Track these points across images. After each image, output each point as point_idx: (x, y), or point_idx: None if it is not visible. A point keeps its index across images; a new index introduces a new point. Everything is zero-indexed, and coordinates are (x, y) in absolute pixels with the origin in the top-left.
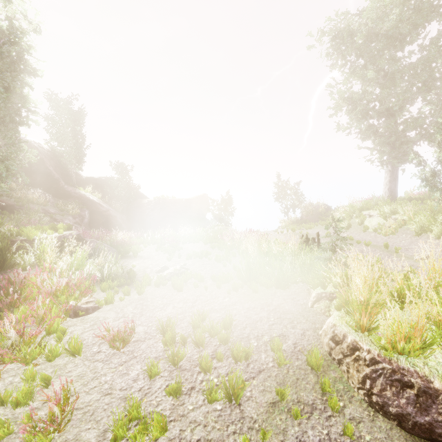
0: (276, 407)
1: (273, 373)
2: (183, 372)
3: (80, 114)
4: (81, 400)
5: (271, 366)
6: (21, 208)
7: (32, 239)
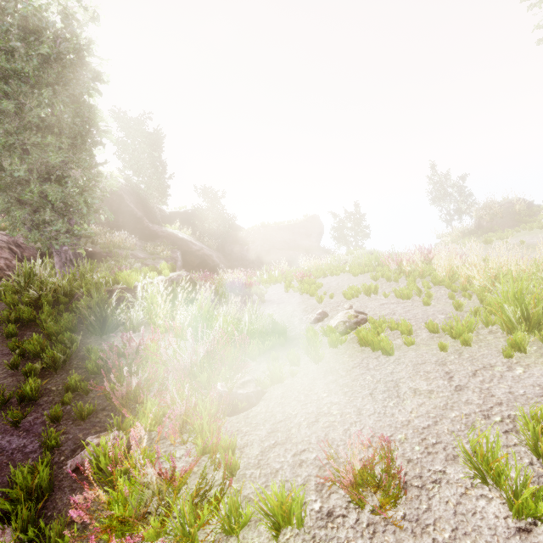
0: None
1: None
2: None
3: (154, 133)
4: None
5: None
6: (109, 255)
7: (133, 286)
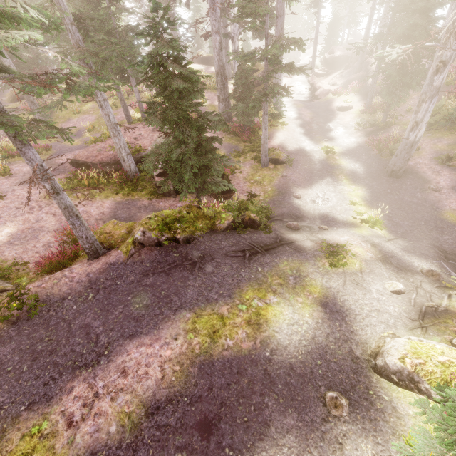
0: None
1: None
2: None
3: None
4: None
5: None
6: None
7: None
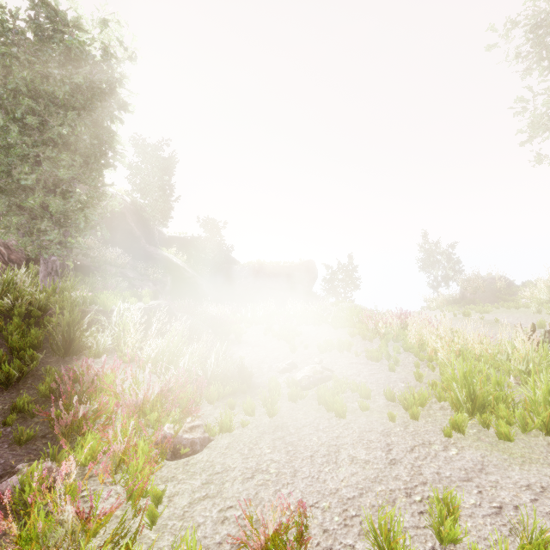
0: None
1: None
2: None
3: (169, 161)
4: None
5: None
6: (97, 270)
7: (110, 309)
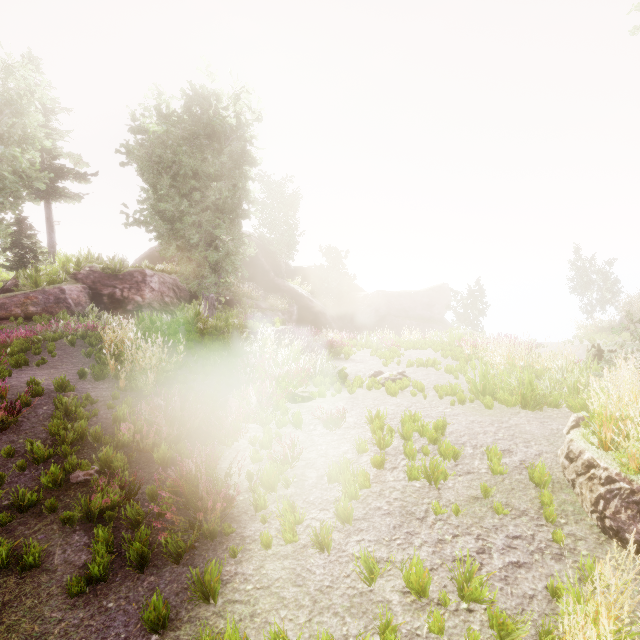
0: (478, 501)
1: (484, 477)
2: (388, 456)
3: (292, 195)
4: (304, 456)
5: (483, 471)
6: (238, 302)
7: (255, 331)
